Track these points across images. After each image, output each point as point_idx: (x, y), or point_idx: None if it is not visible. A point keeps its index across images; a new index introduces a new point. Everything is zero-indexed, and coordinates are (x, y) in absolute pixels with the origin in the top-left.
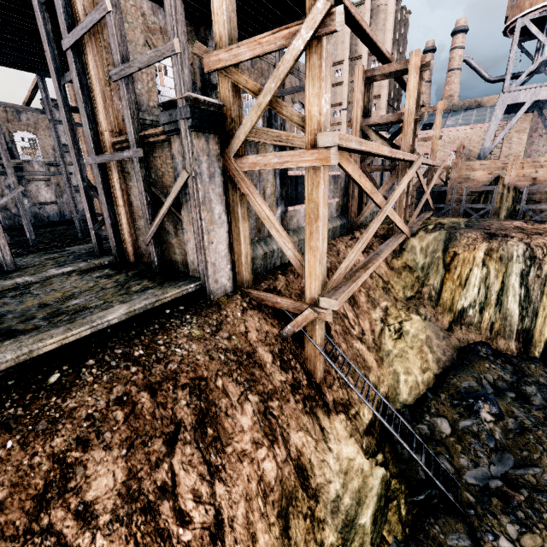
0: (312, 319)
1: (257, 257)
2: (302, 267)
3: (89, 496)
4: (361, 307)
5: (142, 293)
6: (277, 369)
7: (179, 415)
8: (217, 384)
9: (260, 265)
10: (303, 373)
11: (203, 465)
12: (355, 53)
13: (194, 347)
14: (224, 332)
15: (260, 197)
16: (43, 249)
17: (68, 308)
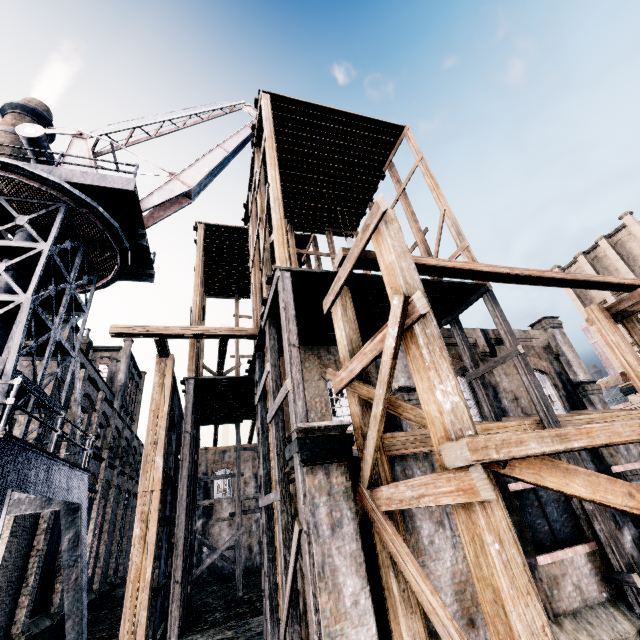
0: None
1: None
2: None
3: None
4: None
5: None
6: None
7: None
8: None
9: None
10: None
11: None
12: None
13: None
14: None
15: (411, 561)
16: (239, 614)
17: None
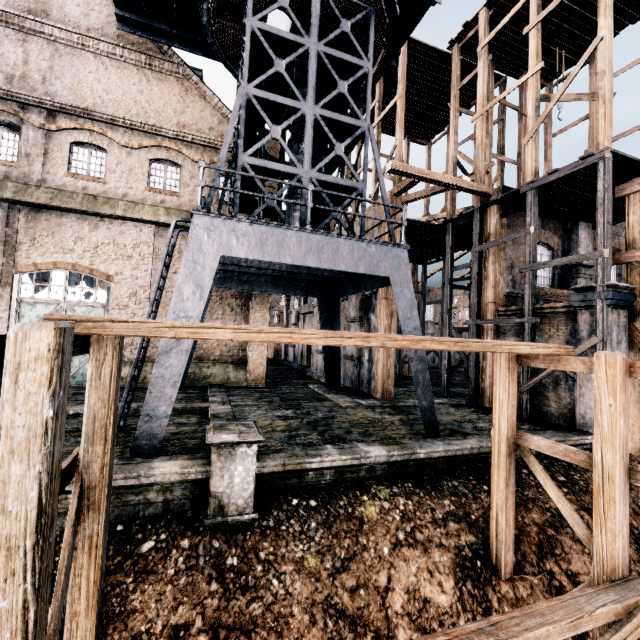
0: None
1: None
2: None
3: (571, 567)
4: None
5: (542, 431)
6: None
7: None
8: None
9: None
10: None
11: None
12: None
13: None
14: (637, 492)
15: None
16: None
17: (482, 427)
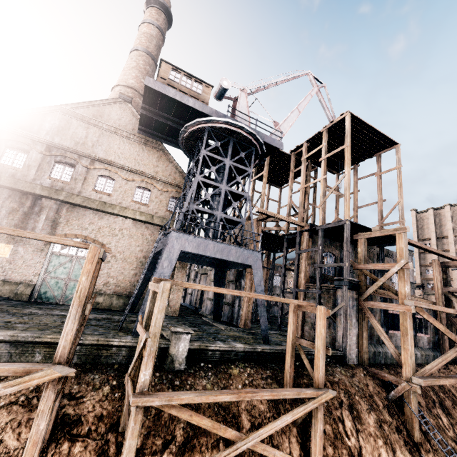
0: (407, 388)
1: (370, 352)
2: (399, 359)
3: None
4: (456, 420)
5: None
6: (386, 412)
7: (341, 398)
8: (355, 397)
9: (371, 357)
10: (404, 427)
11: (353, 423)
12: (441, 234)
13: (343, 377)
14: (356, 378)
15: (375, 319)
16: None
17: None
